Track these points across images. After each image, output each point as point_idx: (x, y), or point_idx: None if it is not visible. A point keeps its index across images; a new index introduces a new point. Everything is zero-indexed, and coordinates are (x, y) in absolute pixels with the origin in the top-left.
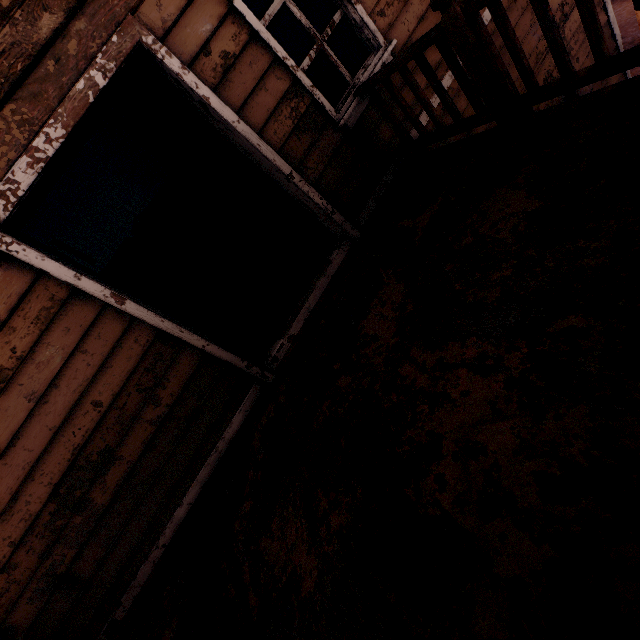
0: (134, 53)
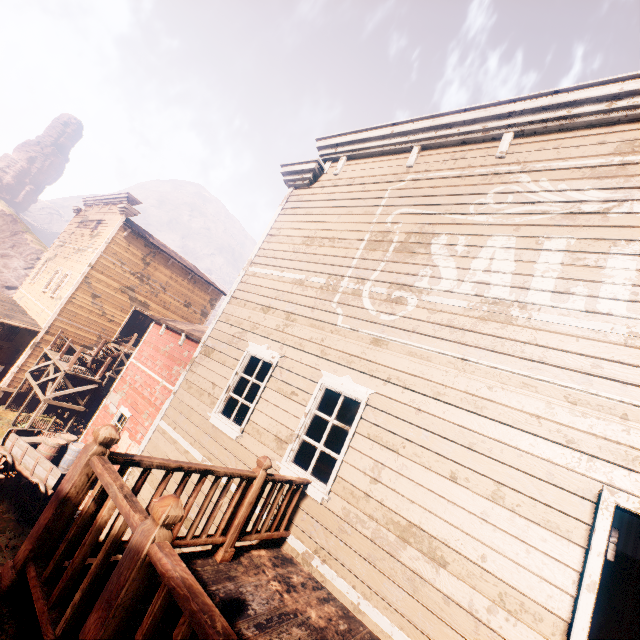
0: None
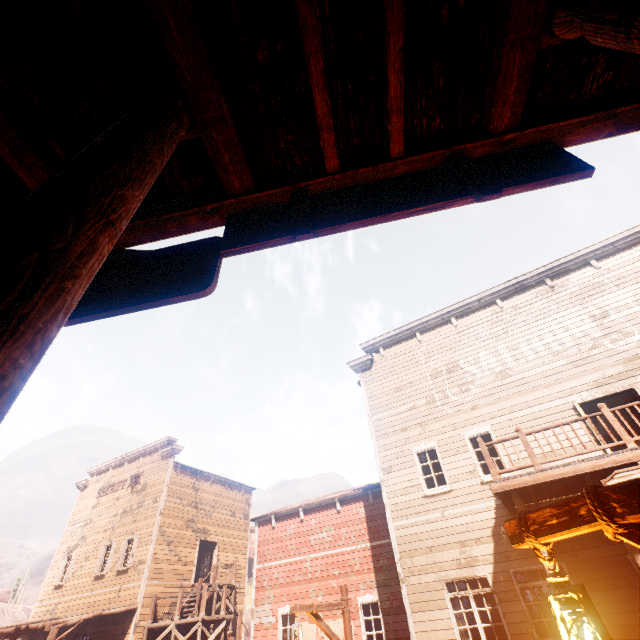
0: (629, 389)
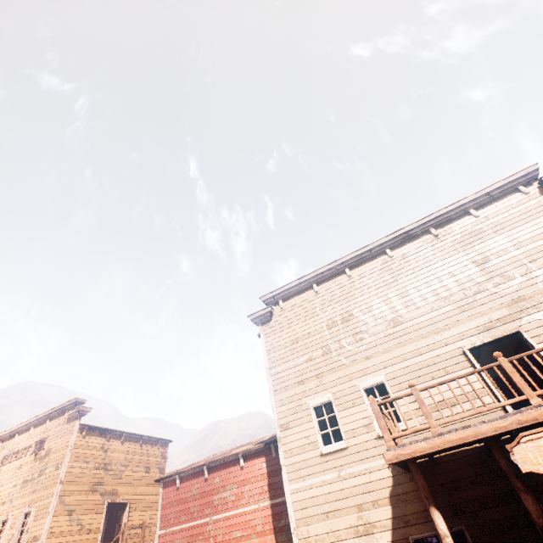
0: (516, 332)
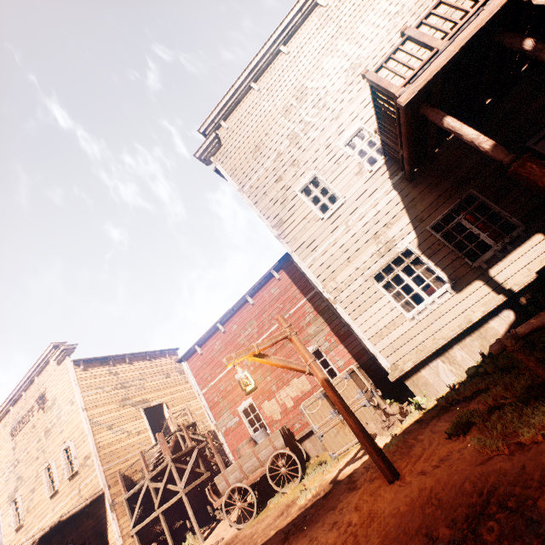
0: None
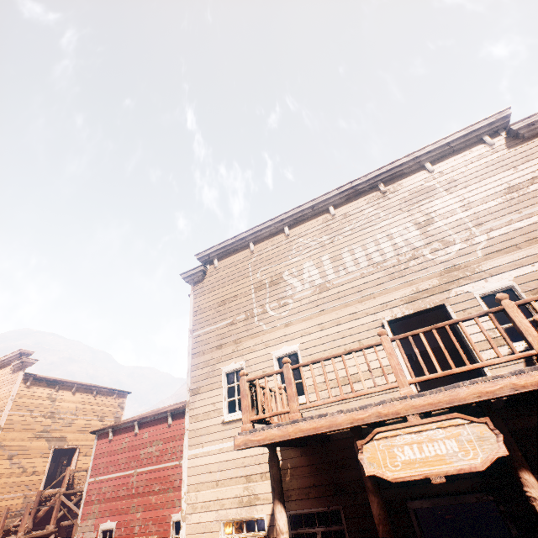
0: (441, 305)
